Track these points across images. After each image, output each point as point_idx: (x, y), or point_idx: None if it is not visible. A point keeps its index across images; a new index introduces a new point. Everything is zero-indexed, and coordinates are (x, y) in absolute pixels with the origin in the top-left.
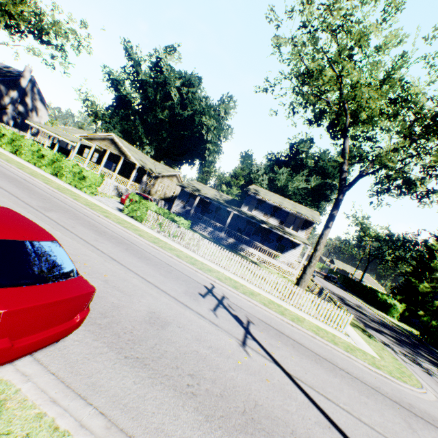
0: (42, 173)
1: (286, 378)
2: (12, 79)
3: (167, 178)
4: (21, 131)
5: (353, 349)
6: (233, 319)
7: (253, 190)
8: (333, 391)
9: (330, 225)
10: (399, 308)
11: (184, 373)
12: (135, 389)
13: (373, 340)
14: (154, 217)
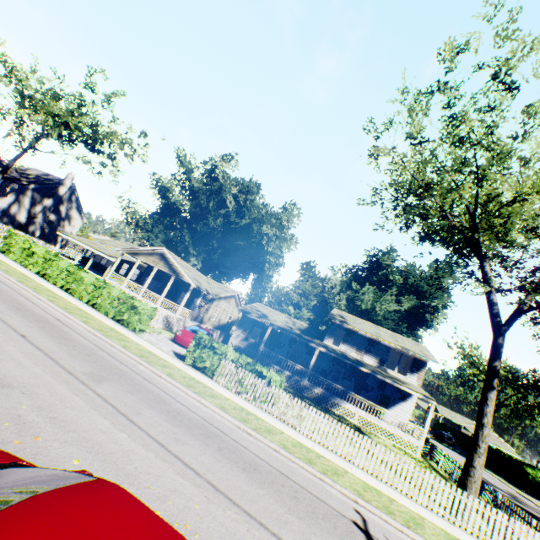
0: (77, 304)
1: None
2: (50, 187)
3: (224, 299)
4: (47, 242)
5: None
6: None
7: (338, 316)
8: None
9: (494, 384)
10: None
11: None
12: None
13: None
14: (231, 370)
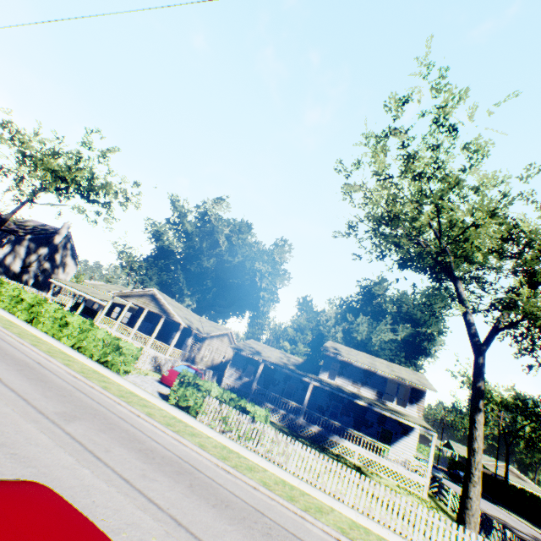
0: (61, 348)
1: None
2: (46, 236)
3: (216, 338)
4: (40, 289)
5: None
6: None
7: (332, 348)
8: None
9: (480, 405)
10: None
11: None
12: None
13: None
14: (215, 407)
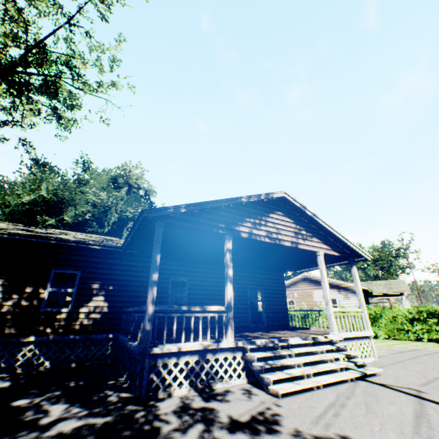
0: None
1: None
2: None
3: None
4: None
5: None
6: None
7: None
8: None
9: None
10: None
11: None
12: None
13: None
14: None
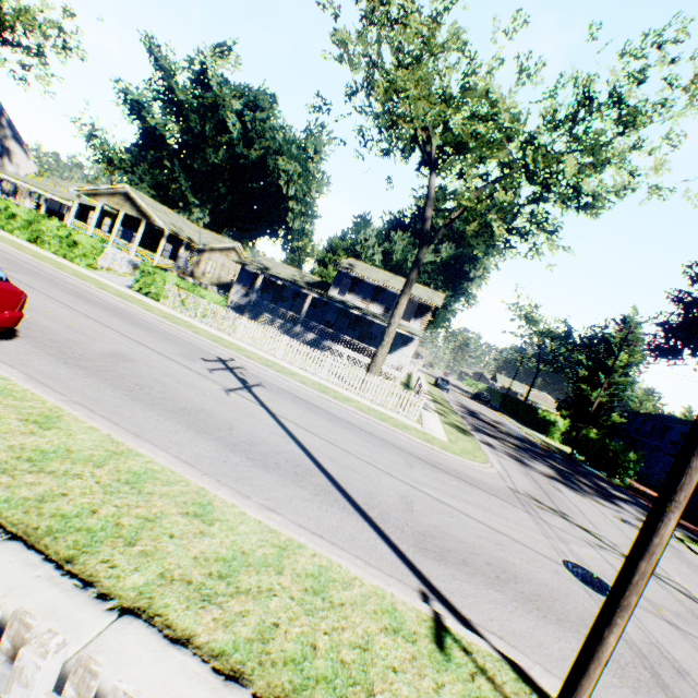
0: (13, 239)
1: (265, 413)
2: None
3: (220, 252)
4: None
5: (409, 428)
6: (235, 379)
7: (346, 265)
8: (326, 432)
9: (407, 291)
10: (561, 425)
11: (129, 382)
12: (66, 374)
13: (464, 435)
14: (175, 293)
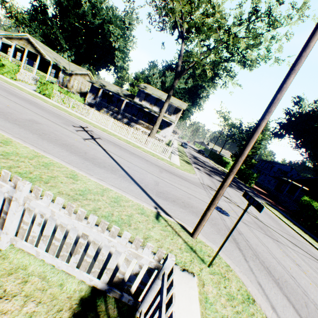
0: None
1: (101, 149)
2: None
3: (80, 76)
4: None
5: (164, 160)
6: (88, 135)
7: (143, 87)
8: (127, 158)
9: (168, 100)
10: (231, 164)
11: (40, 132)
12: (10, 126)
13: (188, 164)
14: (58, 95)
